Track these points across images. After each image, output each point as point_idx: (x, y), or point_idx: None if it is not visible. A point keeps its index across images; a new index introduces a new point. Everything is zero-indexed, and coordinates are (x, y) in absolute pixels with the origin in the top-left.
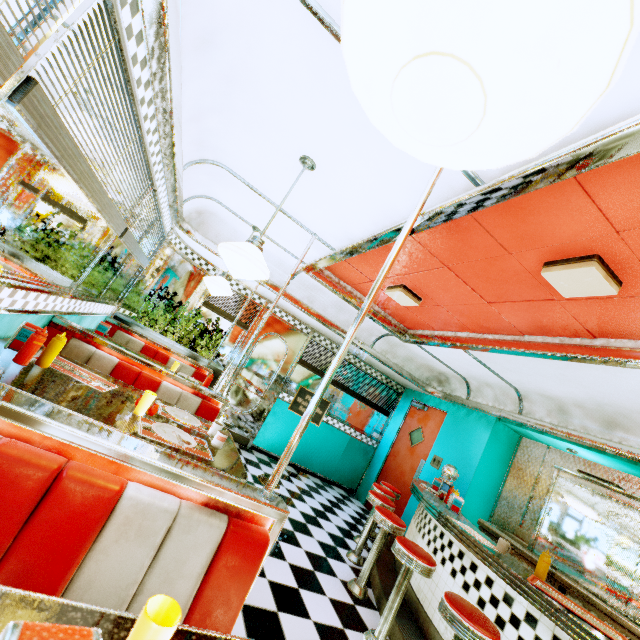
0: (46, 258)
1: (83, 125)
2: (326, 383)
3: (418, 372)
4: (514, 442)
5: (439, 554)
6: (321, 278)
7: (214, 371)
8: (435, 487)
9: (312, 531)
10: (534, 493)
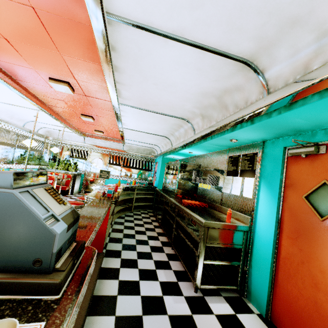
0: None
1: None
2: (27, 158)
3: (145, 152)
4: None
5: None
6: (85, 136)
7: (74, 174)
8: (144, 184)
9: None
10: None
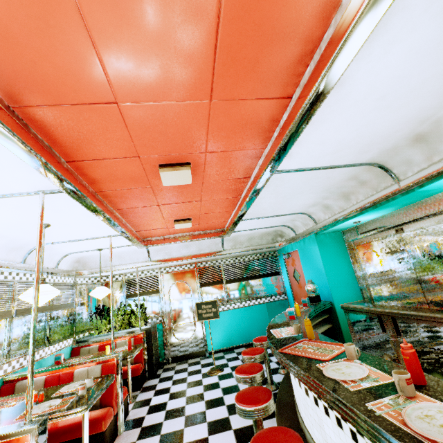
0: None
1: None
2: (30, 347)
3: (263, 240)
4: (340, 238)
5: None
6: (152, 244)
7: (146, 331)
8: (304, 304)
9: (240, 387)
10: None
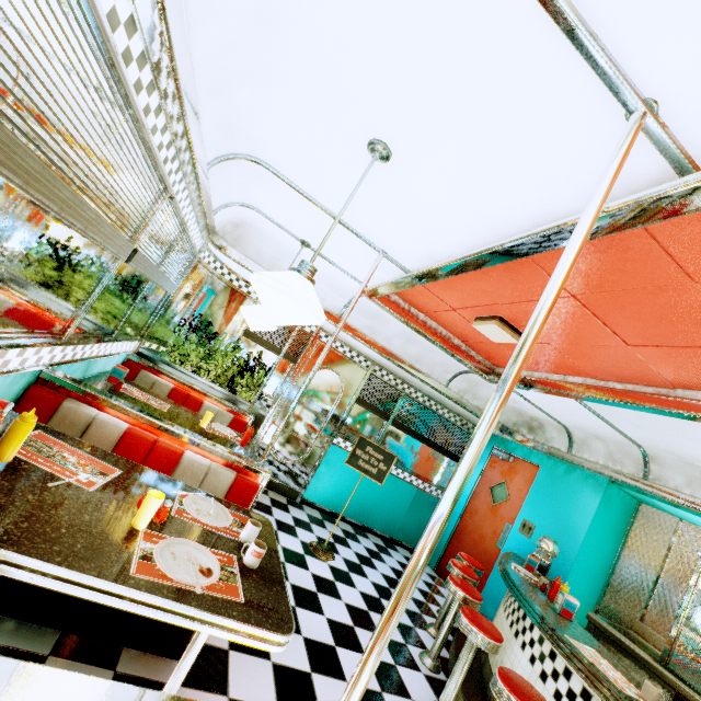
0: (7, 301)
1: (5, 86)
2: (431, 544)
3: (503, 416)
4: (631, 510)
5: (550, 683)
6: (387, 305)
7: (256, 416)
8: (530, 567)
9: (376, 623)
10: (660, 579)
